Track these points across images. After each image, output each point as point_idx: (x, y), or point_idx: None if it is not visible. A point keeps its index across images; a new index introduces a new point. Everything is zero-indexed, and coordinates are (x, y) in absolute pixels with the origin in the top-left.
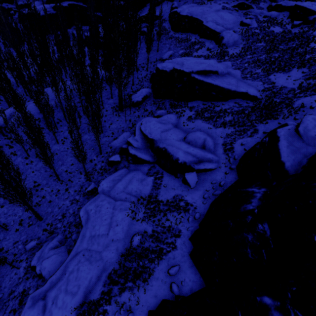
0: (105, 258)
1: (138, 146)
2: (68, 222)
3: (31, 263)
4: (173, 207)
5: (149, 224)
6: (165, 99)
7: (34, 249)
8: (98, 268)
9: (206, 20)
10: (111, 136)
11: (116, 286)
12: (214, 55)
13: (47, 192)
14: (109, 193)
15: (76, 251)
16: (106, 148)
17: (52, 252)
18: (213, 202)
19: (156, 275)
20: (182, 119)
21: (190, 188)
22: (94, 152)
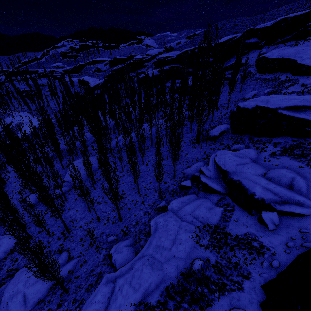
0: (165, 271)
1: (209, 176)
2: (139, 229)
3: (109, 252)
4: (242, 244)
5: (212, 254)
6: (244, 134)
7: (112, 242)
8: (157, 277)
9: (301, 58)
10: (185, 164)
11: (172, 301)
12: (310, 90)
13: (129, 201)
14: (177, 213)
15: (143, 253)
16: (180, 174)
17: (124, 248)
18: (300, 254)
19: (215, 309)
20: (263, 155)
21: (267, 230)
22: (168, 176)
